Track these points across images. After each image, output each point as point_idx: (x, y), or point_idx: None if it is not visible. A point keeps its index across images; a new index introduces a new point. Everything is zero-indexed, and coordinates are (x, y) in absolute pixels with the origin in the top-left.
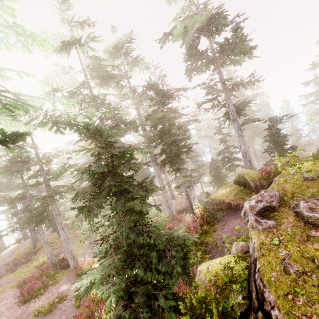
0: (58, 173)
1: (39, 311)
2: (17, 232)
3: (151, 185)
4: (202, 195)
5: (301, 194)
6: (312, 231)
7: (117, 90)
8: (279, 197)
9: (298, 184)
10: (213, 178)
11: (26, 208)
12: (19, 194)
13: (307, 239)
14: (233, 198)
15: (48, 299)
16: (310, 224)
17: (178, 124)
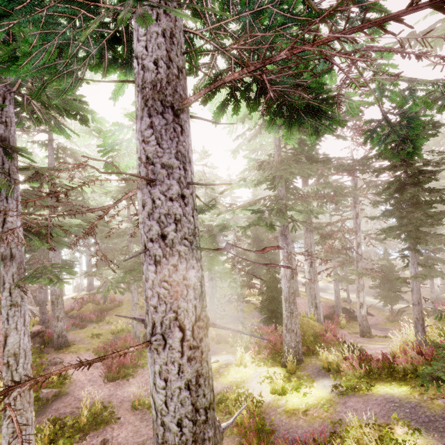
0: (200, 210)
1: (139, 402)
2: (79, 278)
3: None
4: (344, 302)
5: None
6: None
7: None
8: None
9: None
10: (381, 281)
11: (123, 249)
12: (121, 228)
13: None
14: None
15: (142, 388)
16: None
17: (367, 183)
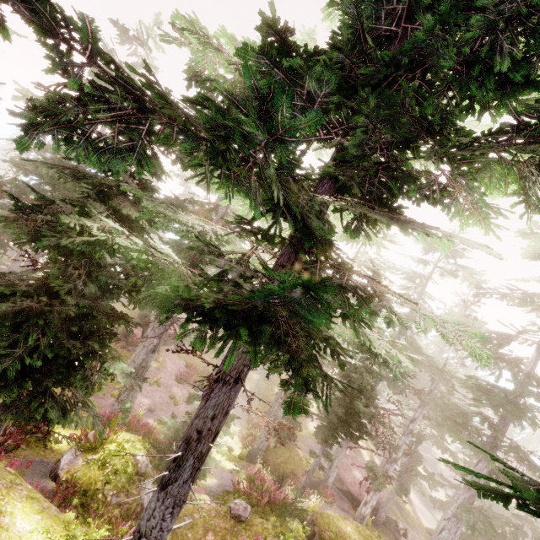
0: None
1: (174, 397)
2: None
3: (230, 420)
4: (428, 533)
5: (249, 536)
6: (212, 533)
7: (408, 282)
8: (239, 516)
9: (261, 535)
10: None
11: None
12: None
13: (206, 529)
14: (323, 536)
15: (183, 396)
16: (217, 534)
17: (436, 396)
